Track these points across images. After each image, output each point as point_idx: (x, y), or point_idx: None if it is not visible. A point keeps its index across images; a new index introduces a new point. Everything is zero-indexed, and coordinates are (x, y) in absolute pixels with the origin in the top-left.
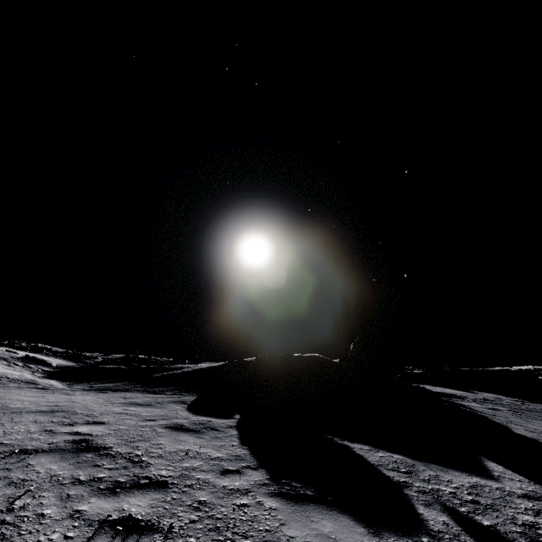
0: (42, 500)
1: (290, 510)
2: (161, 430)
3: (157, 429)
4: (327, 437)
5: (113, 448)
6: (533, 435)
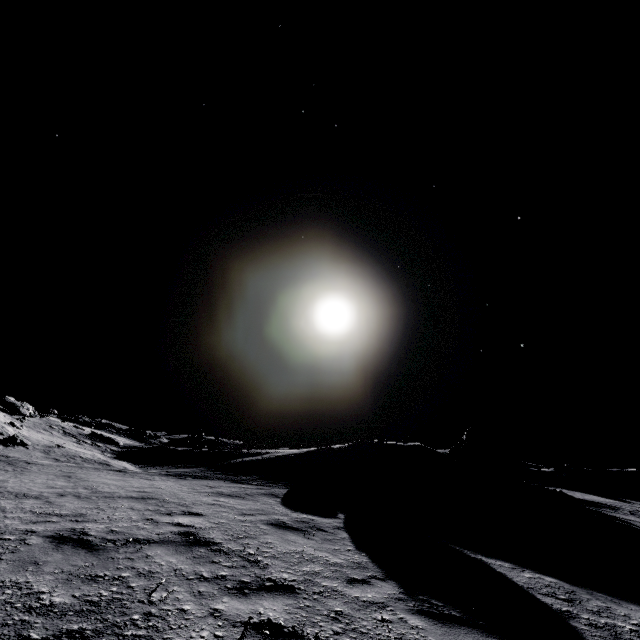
0: (177, 595)
1: (440, 631)
2: (264, 527)
3: (260, 526)
4: (454, 548)
5: (222, 544)
6: None
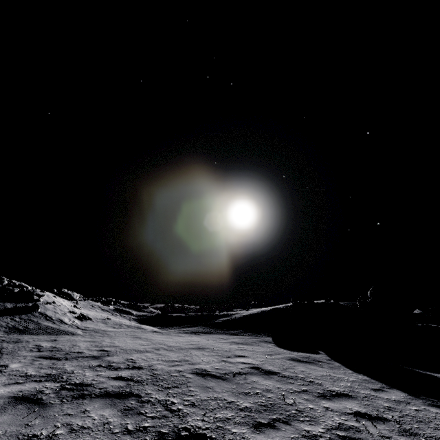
0: (297, 400)
1: None
2: (289, 361)
3: (286, 361)
4: (409, 368)
5: (281, 372)
6: None
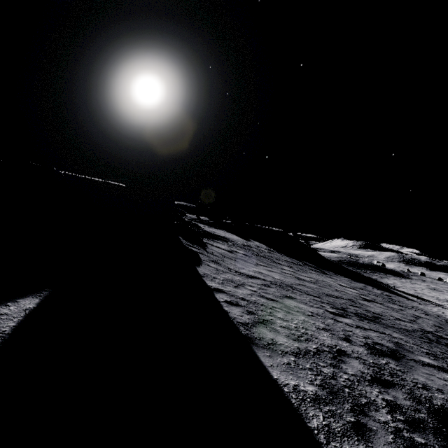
0: None
1: None
2: None
3: None
4: None
5: None
6: (210, 273)
